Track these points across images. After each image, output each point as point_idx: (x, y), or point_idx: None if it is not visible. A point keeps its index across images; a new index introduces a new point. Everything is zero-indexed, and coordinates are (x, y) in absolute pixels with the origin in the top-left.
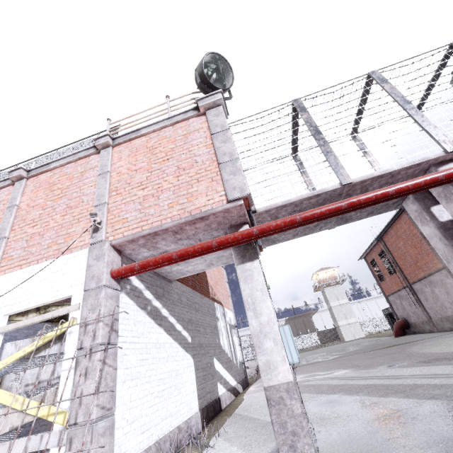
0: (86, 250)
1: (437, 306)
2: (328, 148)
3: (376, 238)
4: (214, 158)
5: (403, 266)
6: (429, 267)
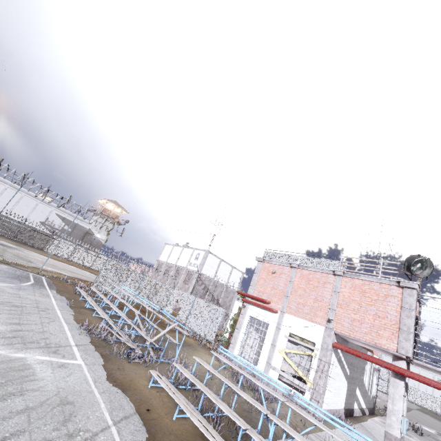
0: (323, 327)
1: None
2: None
3: None
4: (398, 322)
5: None
6: None
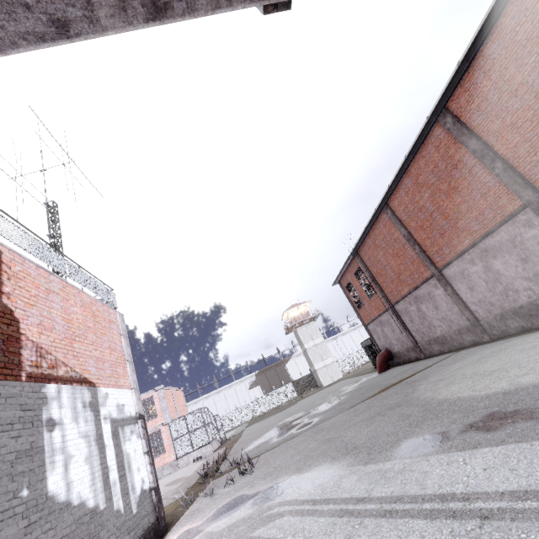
0: None
1: (424, 326)
2: None
3: (351, 252)
4: None
5: (383, 284)
6: (414, 279)
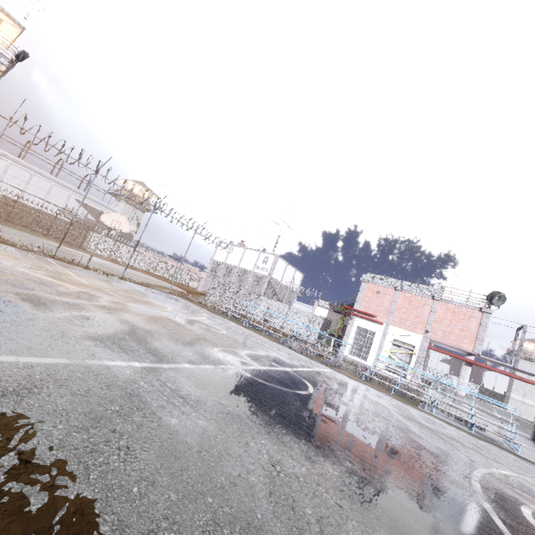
0: (421, 336)
1: None
2: (519, 353)
3: None
4: (476, 334)
5: None
6: None
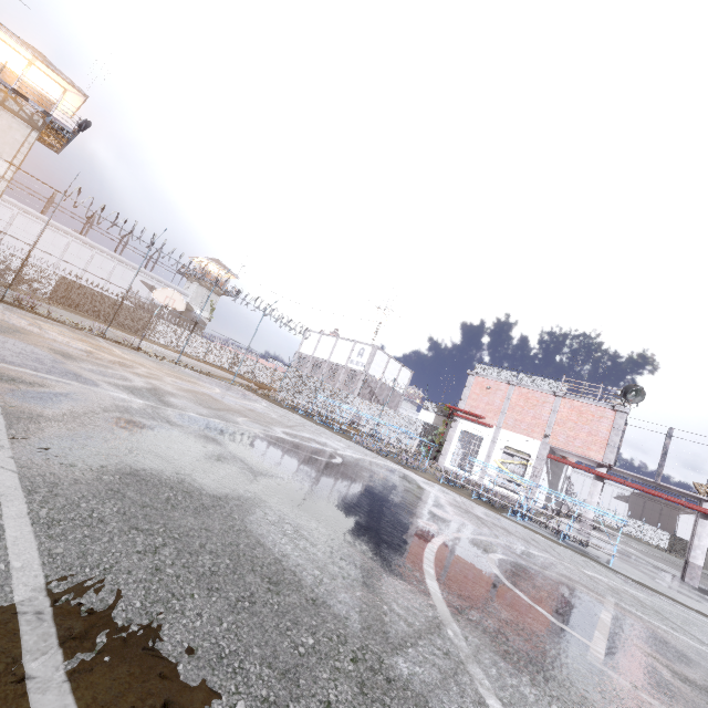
0: (539, 441)
1: None
2: (663, 464)
3: None
4: (607, 439)
5: None
6: None
